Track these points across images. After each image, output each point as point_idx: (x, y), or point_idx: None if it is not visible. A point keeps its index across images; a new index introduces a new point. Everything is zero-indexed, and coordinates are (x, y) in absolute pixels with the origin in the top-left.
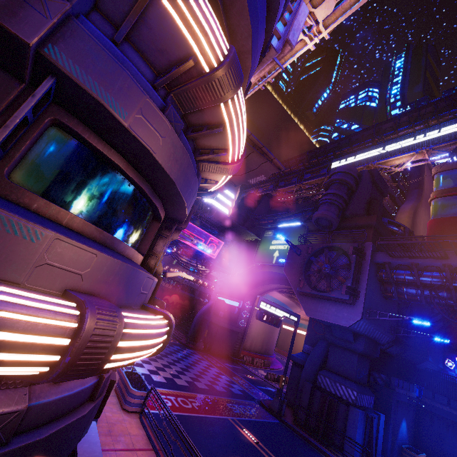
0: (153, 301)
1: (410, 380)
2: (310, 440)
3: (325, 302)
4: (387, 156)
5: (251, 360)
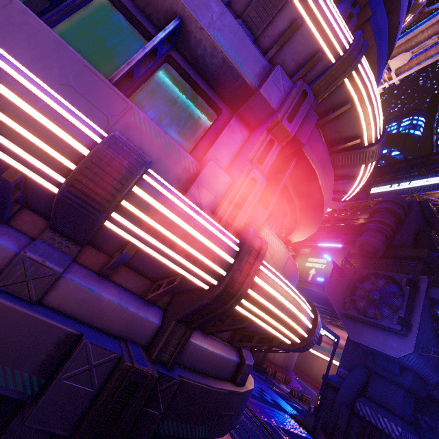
0: None
1: None
2: None
3: (371, 328)
4: (435, 188)
5: (273, 373)
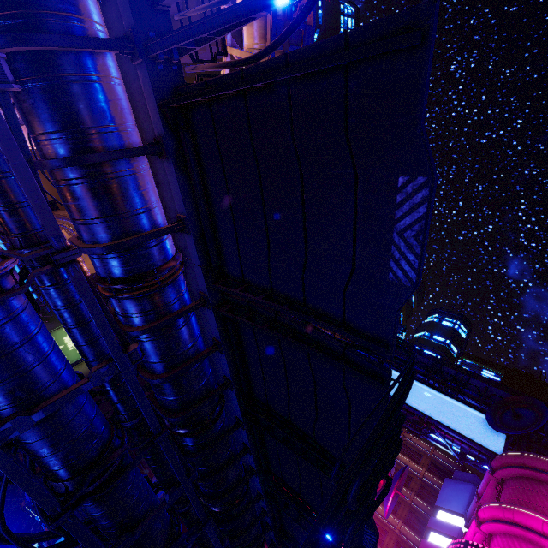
0: None
1: None
2: None
3: None
4: None
5: None
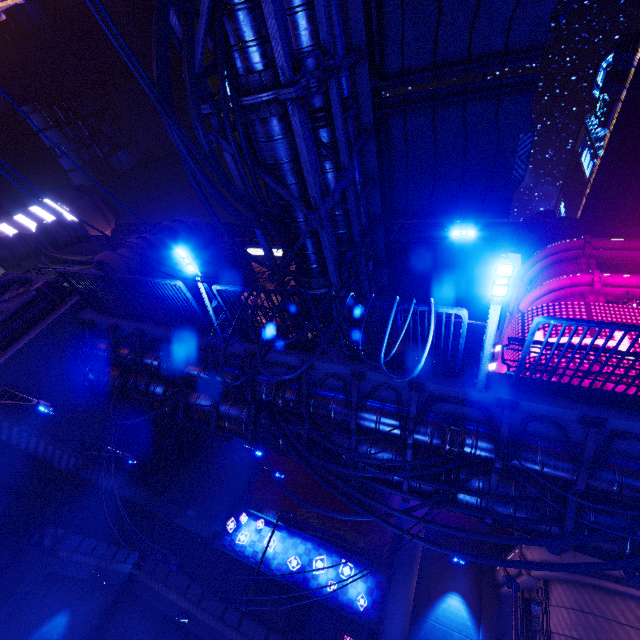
0: None
1: (130, 544)
2: None
3: None
4: None
5: None
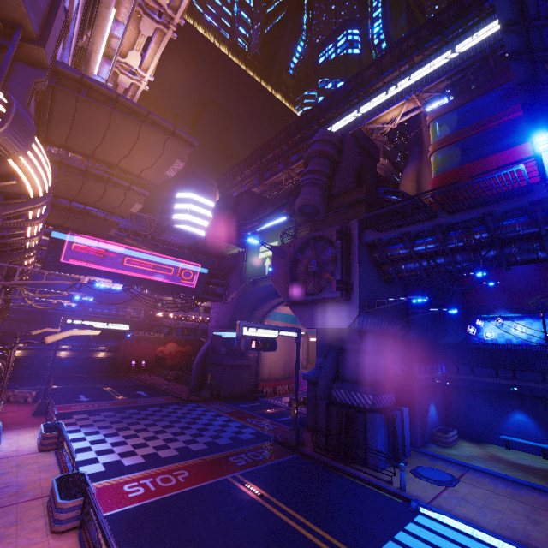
0: None
1: (433, 361)
2: (332, 463)
3: (319, 306)
4: (376, 112)
5: (273, 391)
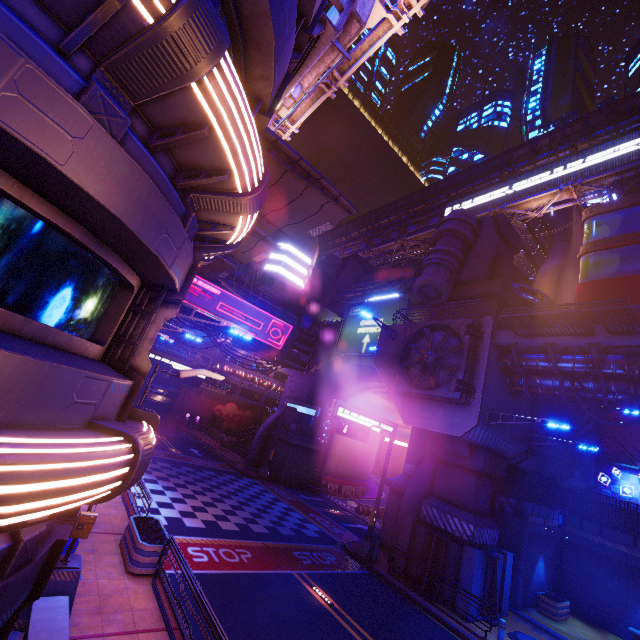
0: (139, 415)
1: (550, 505)
2: (411, 594)
3: (429, 404)
4: (520, 197)
5: (338, 489)
